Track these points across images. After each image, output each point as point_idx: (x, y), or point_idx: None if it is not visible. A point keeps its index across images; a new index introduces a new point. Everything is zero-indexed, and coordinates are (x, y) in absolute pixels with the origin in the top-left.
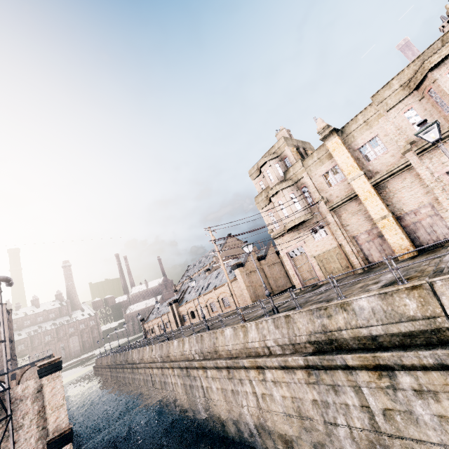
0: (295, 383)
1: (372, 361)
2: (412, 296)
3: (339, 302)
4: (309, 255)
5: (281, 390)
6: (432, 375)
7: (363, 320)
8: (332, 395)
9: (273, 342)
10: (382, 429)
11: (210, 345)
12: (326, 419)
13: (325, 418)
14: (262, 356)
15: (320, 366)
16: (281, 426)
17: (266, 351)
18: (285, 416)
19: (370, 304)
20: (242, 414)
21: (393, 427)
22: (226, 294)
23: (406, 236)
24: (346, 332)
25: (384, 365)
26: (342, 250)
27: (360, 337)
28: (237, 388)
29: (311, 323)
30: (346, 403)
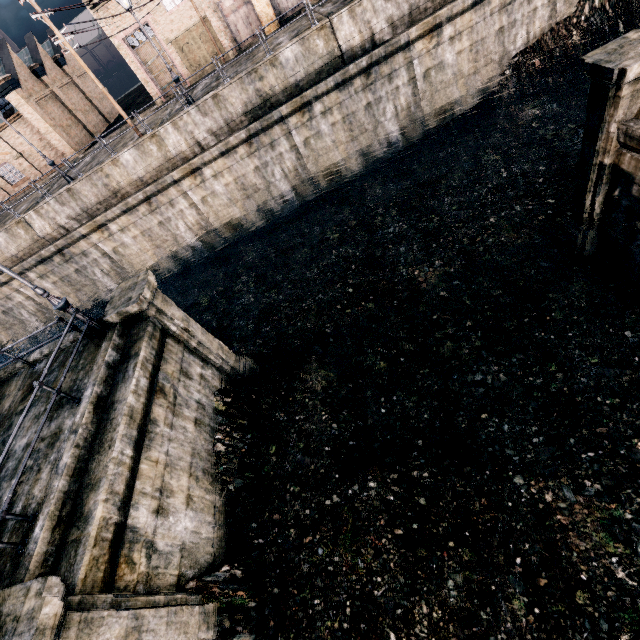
0: (238, 163)
1: (300, 103)
2: (321, 36)
3: (269, 58)
4: (164, 40)
5: (224, 180)
6: (331, 96)
7: (289, 71)
8: (271, 153)
9: (206, 133)
10: (303, 156)
11: (98, 192)
12: (267, 177)
13: (266, 177)
14: (194, 157)
15: (260, 131)
16: (227, 215)
17: (197, 150)
18: (231, 202)
19: (294, 53)
20: (180, 239)
21: (309, 150)
22: (4, 157)
23: (270, 2)
24: (279, 87)
25: (307, 102)
26: (208, 27)
27: (288, 88)
28: (167, 215)
29: (245, 93)
30: (281, 153)
